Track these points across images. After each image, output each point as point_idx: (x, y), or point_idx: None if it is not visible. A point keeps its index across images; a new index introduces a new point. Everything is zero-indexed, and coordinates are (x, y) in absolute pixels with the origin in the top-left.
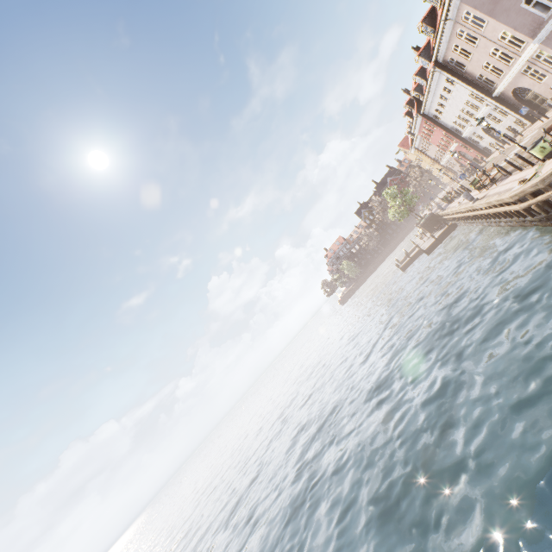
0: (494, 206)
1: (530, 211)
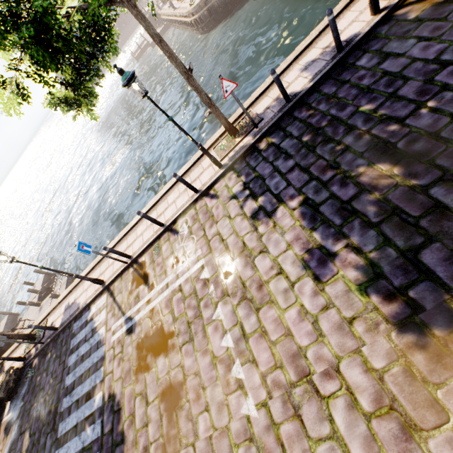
0: (182, 17)
1: (194, 24)
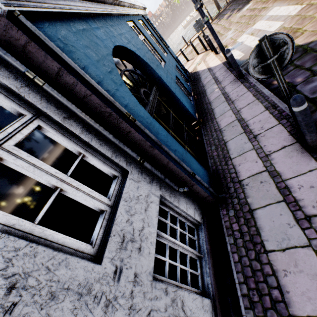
0: None
1: None
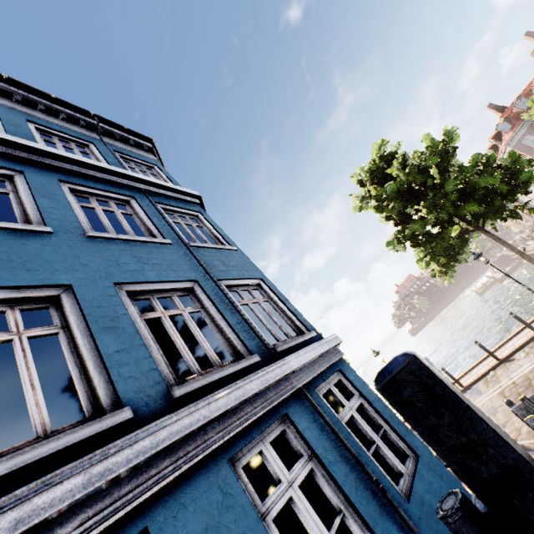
0: None
1: None
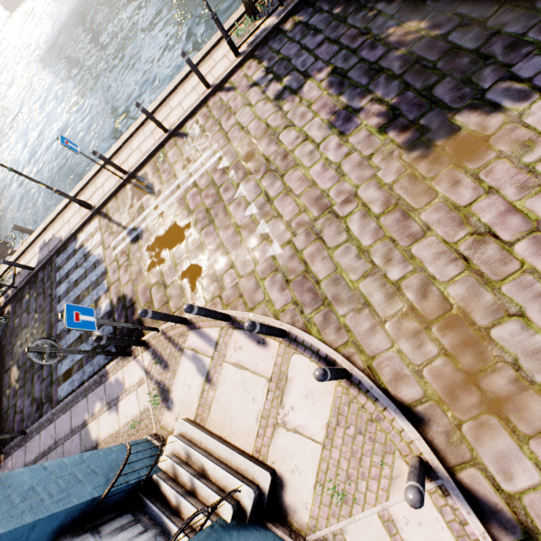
0: None
1: None
